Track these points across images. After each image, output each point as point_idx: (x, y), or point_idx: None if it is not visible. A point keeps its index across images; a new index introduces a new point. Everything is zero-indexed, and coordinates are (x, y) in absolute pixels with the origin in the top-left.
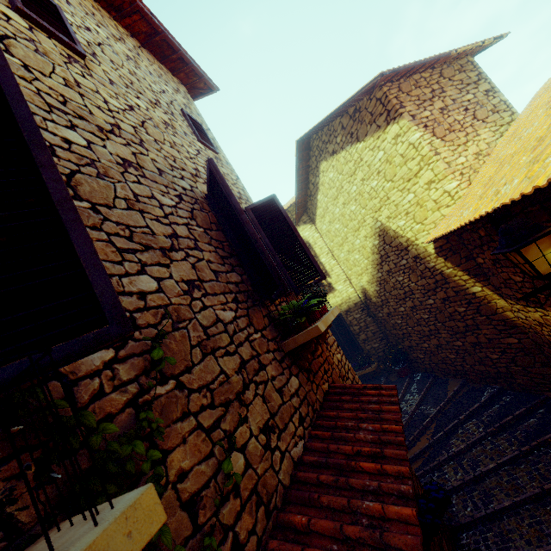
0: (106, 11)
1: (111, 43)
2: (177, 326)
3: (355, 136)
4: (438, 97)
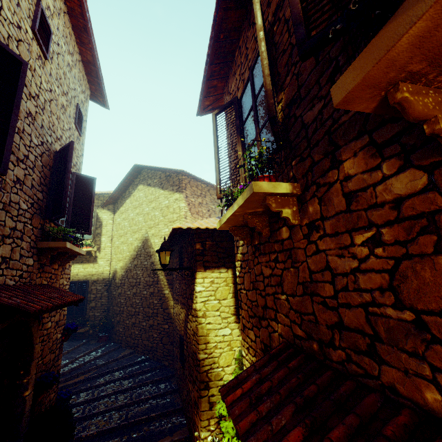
0: (75, 36)
1: (65, 54)
2: (1, 190)
3: (162, 185)
4: (202, 197)
